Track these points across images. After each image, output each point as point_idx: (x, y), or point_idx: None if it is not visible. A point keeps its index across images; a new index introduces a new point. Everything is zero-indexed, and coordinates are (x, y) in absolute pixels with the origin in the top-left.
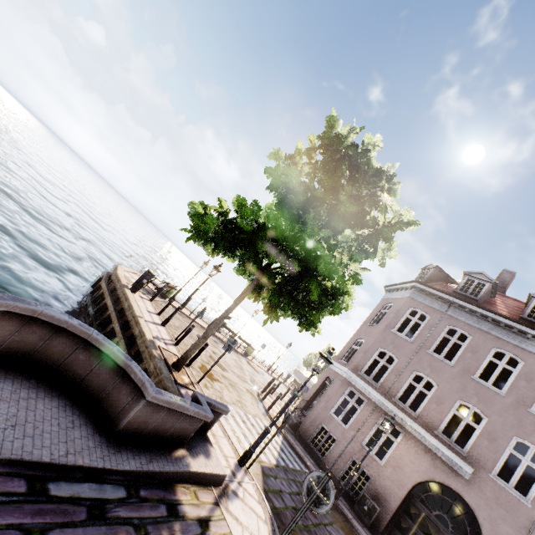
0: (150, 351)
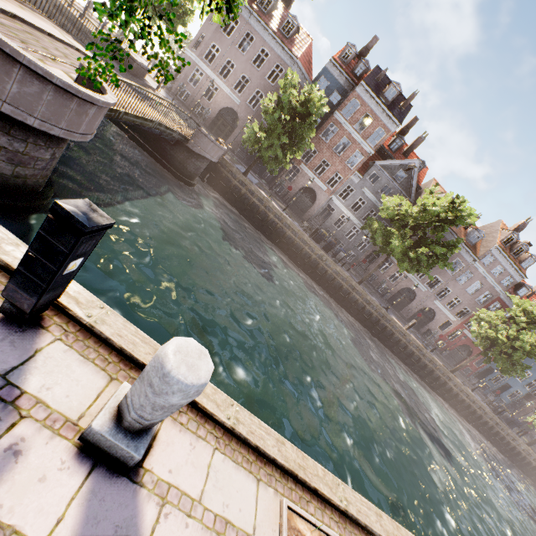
0: None
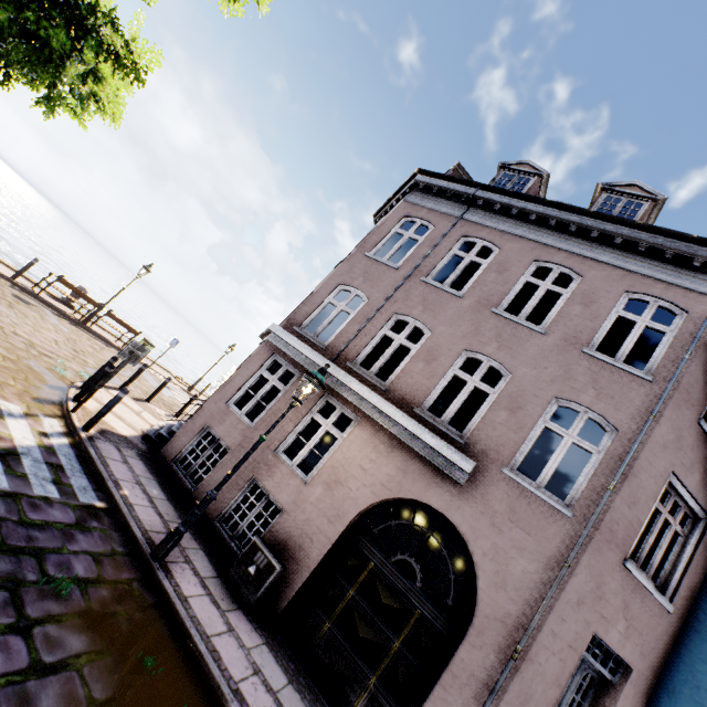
0: None
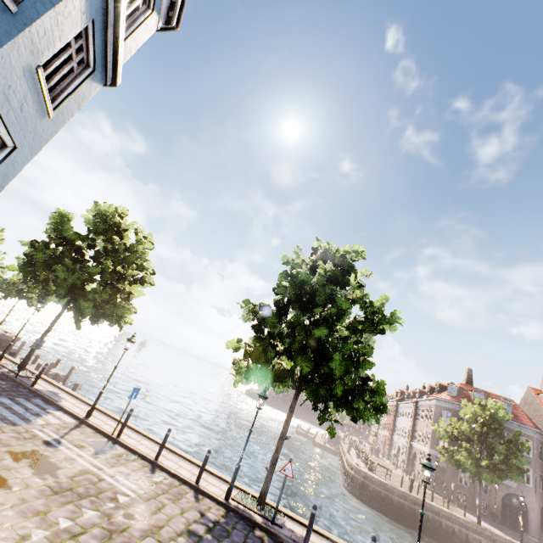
0: (480, 527)
